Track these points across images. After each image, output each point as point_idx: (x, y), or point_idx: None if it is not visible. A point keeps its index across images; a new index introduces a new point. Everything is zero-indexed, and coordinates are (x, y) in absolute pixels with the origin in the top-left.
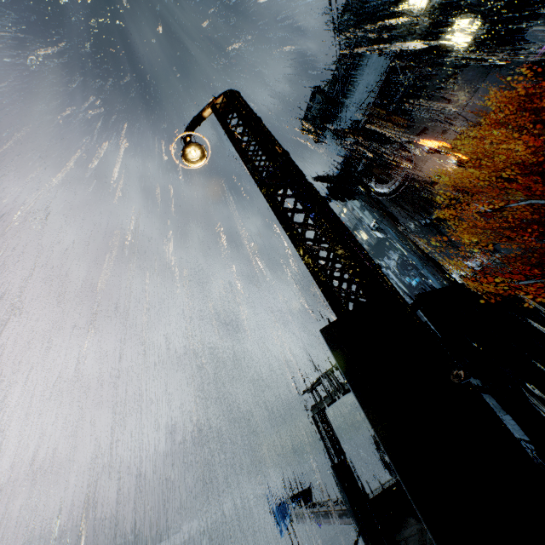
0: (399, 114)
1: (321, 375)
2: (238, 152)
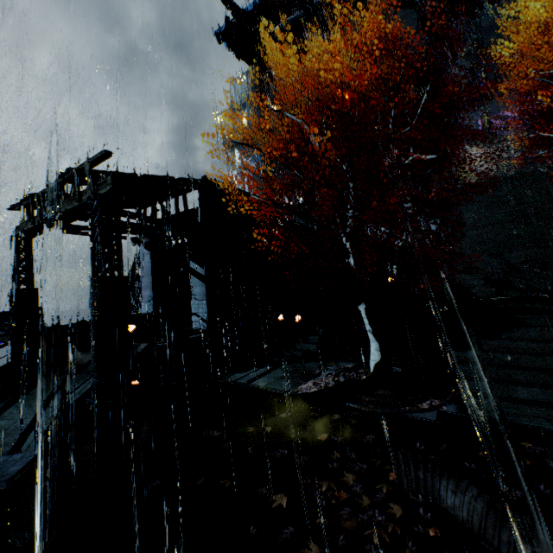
0: (341, 1)
1: (32, 194)
2: None
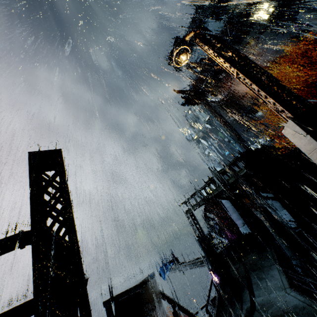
0: None
1: (193, 193)
2: (219, 56)
